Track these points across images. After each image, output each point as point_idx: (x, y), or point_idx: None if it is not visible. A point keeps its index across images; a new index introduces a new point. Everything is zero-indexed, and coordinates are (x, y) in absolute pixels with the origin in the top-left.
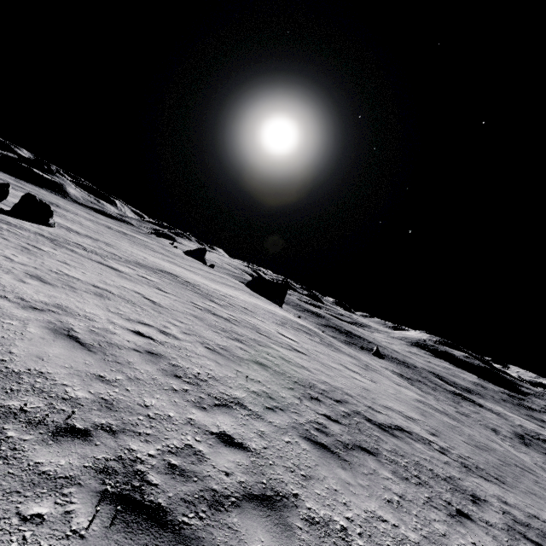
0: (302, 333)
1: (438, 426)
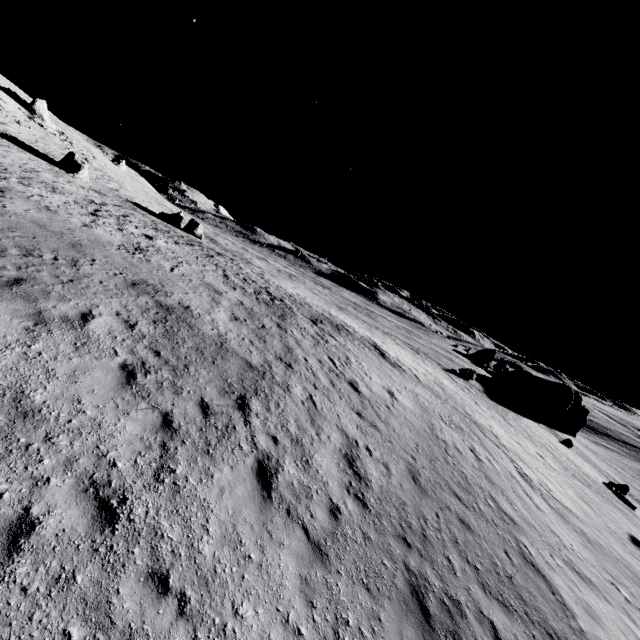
0: (245, 283)
1: (14, 219)
